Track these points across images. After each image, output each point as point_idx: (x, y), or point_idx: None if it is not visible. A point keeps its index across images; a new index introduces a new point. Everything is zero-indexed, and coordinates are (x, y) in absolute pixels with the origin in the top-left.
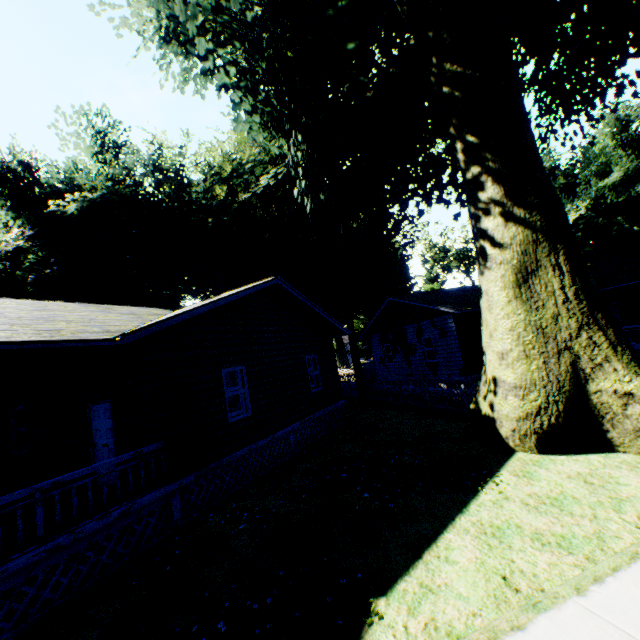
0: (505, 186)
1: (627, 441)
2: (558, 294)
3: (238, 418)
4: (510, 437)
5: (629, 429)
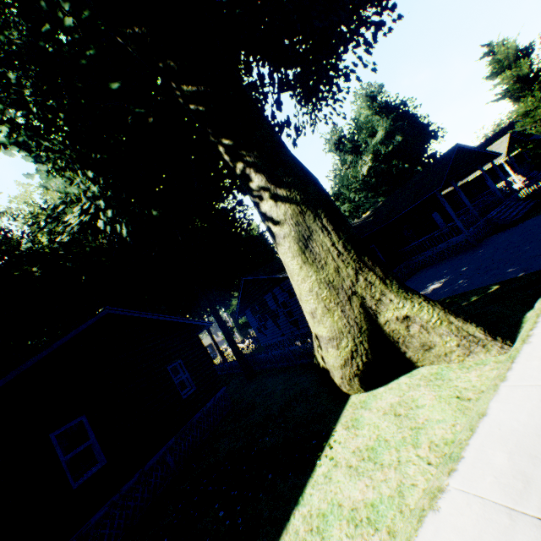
0: (265, 173)
1: (420, 356)
2: (332, 250)
3: (87, 477)
4: (342, 384)
5: (418, 346)
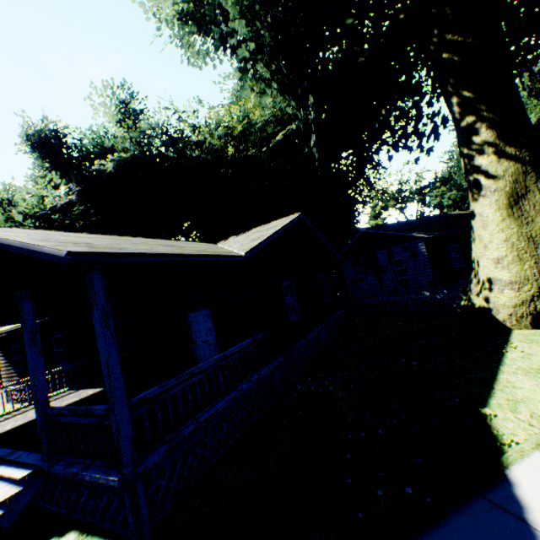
0: (497, 131)
1: None
2: None
3: (294, 319)
4: (507, 320)
5: None
